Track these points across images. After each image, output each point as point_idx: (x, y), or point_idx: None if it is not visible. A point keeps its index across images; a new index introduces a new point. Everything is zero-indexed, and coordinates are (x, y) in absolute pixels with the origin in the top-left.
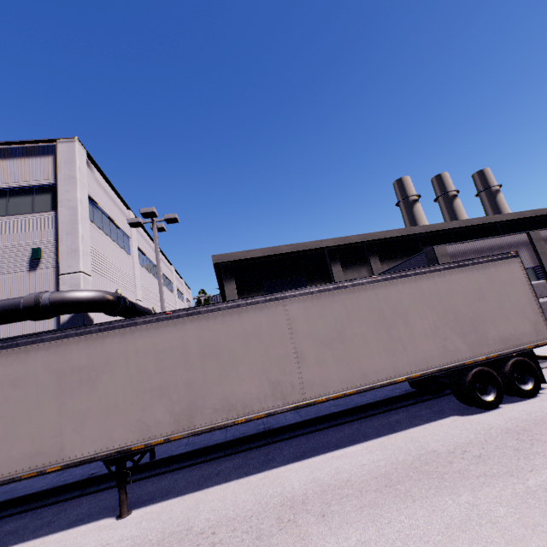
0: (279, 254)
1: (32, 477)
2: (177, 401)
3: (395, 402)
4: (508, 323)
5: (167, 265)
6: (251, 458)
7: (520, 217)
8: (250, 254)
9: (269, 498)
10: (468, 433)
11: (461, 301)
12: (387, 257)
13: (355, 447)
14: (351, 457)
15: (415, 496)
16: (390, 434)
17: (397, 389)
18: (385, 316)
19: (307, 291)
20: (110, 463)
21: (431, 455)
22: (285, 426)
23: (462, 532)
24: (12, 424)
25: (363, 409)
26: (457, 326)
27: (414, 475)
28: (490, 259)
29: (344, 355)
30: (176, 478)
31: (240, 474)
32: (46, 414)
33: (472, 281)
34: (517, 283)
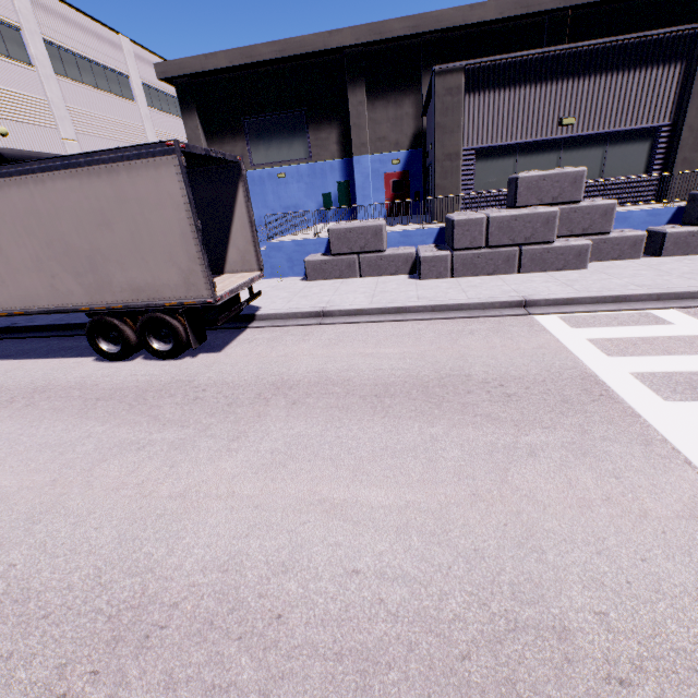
0: (260, 63)
1: None
2: None
3: None
4: (144, 268)
5: None
6: None
7: None
8: (211, 62)
9: None
10: (32, 379)
11: (72, 227)
12: None
13: None
14: None
15: None
16: (29, 359)
17: None
18: None
19: None
20: None
21: None
22: (23, 327)
23: None
24: None
25: None
26: (69, 262)
27: None
28: (120, 156)
29: None
30: None
31: None
32: None
33: (89, 196)
34: (167, 206)
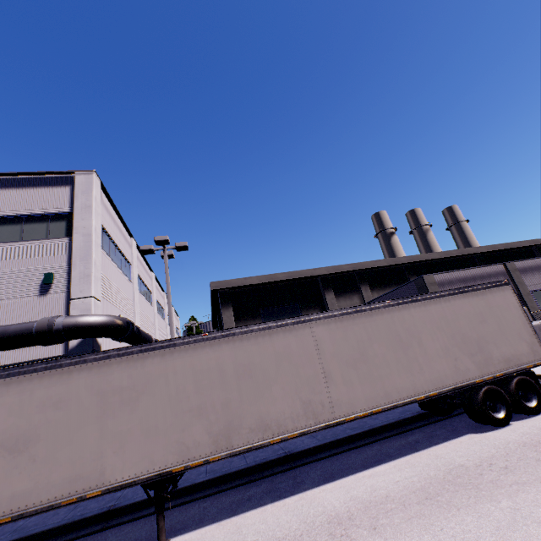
0: (275, 281)
1: (71, 503)
2: (215, 421)
3: (408, 423)
4: (508, 344)
5: (160, 291)
6: (279, 482)
7: (493, 250)
8: (248, 281)
9: (313, 517)
10: (489, 448)
11: (465, 324)
12: (376, 285)
13: (383, 466)
14: (383, 475)
15: (458, 505)
16: (413, 453)
17: (407, 411)
18: (401, 338)
19: (330, 314)
20: (149, 487)
21: (460, 469)
22: (305, 450)
23: (513, 532)
24: (53, 447)
25: (379, 431)
26: (465, 347)
27: (451, 487)
28: (486, 286)
29: (367, 375)
30: (205, 505)
31: (273, 498)
32: (87, 437)
33: (473, 306)
34: (511, 308)
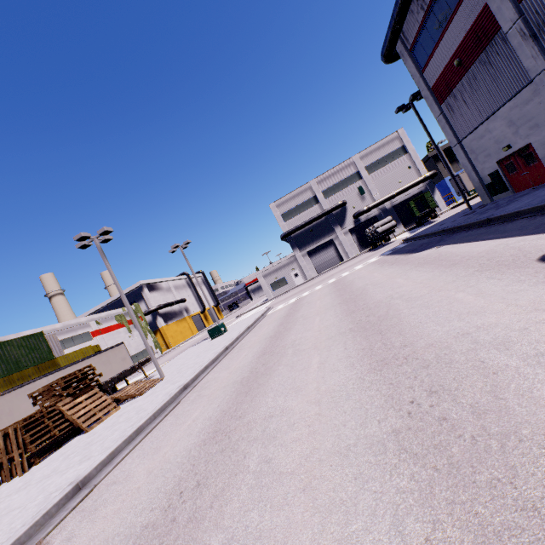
0: None
1: None
2: None
3: None
4: None
5: None
6: None
7: None
8: (445, 146)
9: None
10: None
11: None
12: None
13: None
14: None
15: None
16: None
17: None
18: None
19: None
20: None
21: None
22: None
23: None
24: None
25: None
26: None
27: None
28: None
29: None
30: None
31: None
32: None
33: None
34: None
